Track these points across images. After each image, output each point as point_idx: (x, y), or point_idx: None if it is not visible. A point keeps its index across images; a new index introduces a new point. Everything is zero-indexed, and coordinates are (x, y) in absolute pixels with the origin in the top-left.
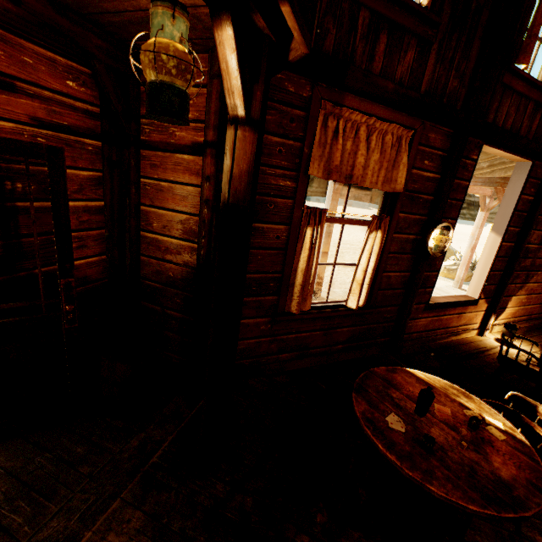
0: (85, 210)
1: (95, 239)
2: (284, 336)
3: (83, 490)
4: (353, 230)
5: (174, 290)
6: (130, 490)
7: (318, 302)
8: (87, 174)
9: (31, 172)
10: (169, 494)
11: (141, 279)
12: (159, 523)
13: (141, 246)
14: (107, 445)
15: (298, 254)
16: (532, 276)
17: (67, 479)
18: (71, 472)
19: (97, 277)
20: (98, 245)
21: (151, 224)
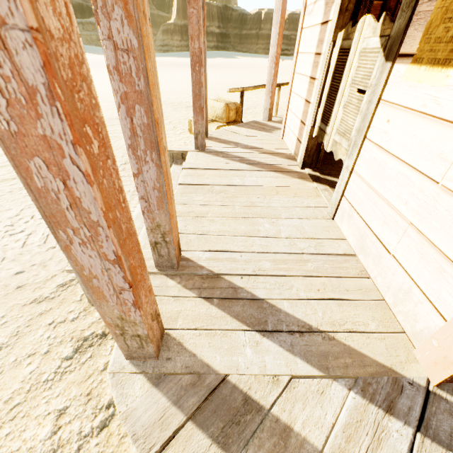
0: None
1: None
2: None
3: None
4: (254, 76)
5: None
6: None
7: None
8: None
9: None
10: None
11: None
12: None
13: None
14: None
15: None
16: None
17: None
18: None
19: None
20: None
21: None
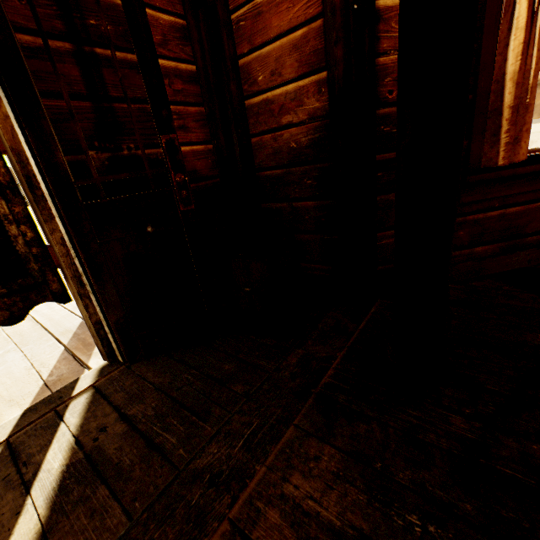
0: (176, 75)
1: (195, 119)
2: (480, 215)
3: (241, 411)
4: None
5: (300, 168)
6: (305, 416)
7: (536, 149)
8: (168, 20)
9: (102, 4)
10: (369, 427)
11: (256, 172)
12: (369, 469)
13: (249, 123)
14: (259, 362)
15: (502, 46)
16: None
17: (219, 398)
18: (222, 390)
19: (208, 174)
20: (200, 129)
21: (255, 82)
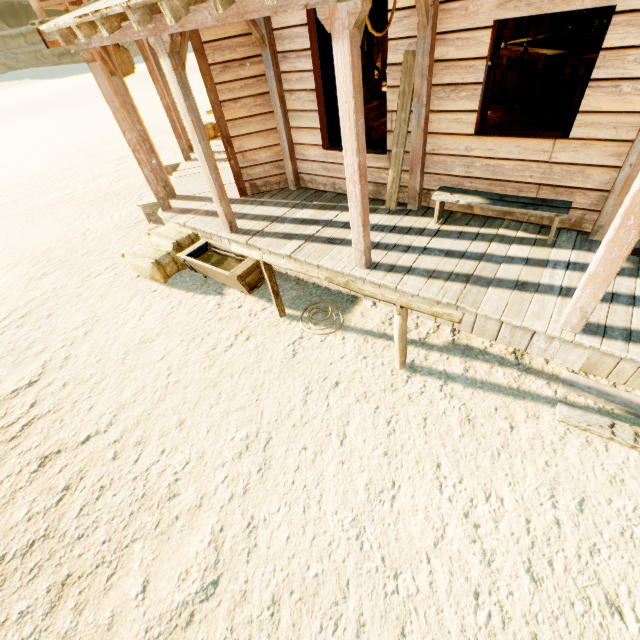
0: None
1: None
2: None
3: None
4: None
5: None
6: None
7: None
8: None
9: None
10: None
11: None
12: None
13: None
14: None
15: None
16: (380, 49)
17: None
18: None
19: None
20: None
21: None
